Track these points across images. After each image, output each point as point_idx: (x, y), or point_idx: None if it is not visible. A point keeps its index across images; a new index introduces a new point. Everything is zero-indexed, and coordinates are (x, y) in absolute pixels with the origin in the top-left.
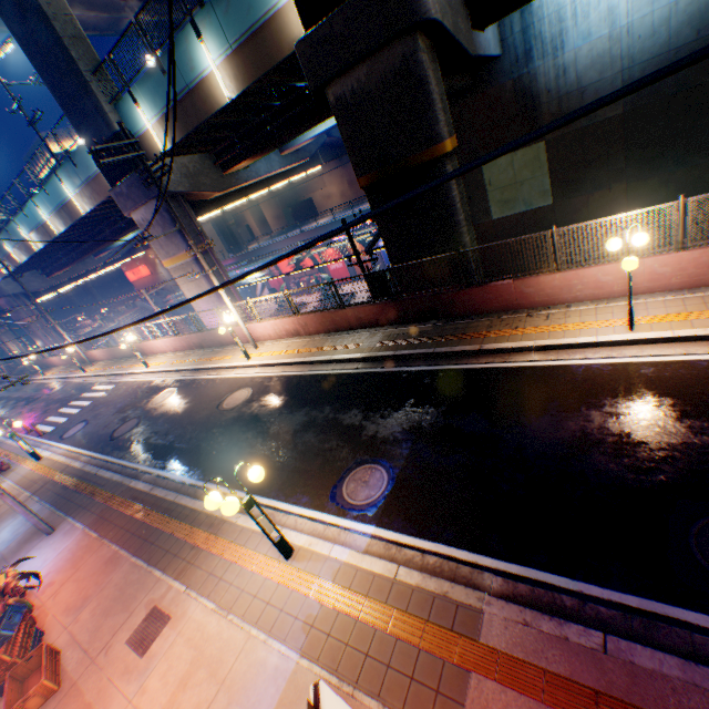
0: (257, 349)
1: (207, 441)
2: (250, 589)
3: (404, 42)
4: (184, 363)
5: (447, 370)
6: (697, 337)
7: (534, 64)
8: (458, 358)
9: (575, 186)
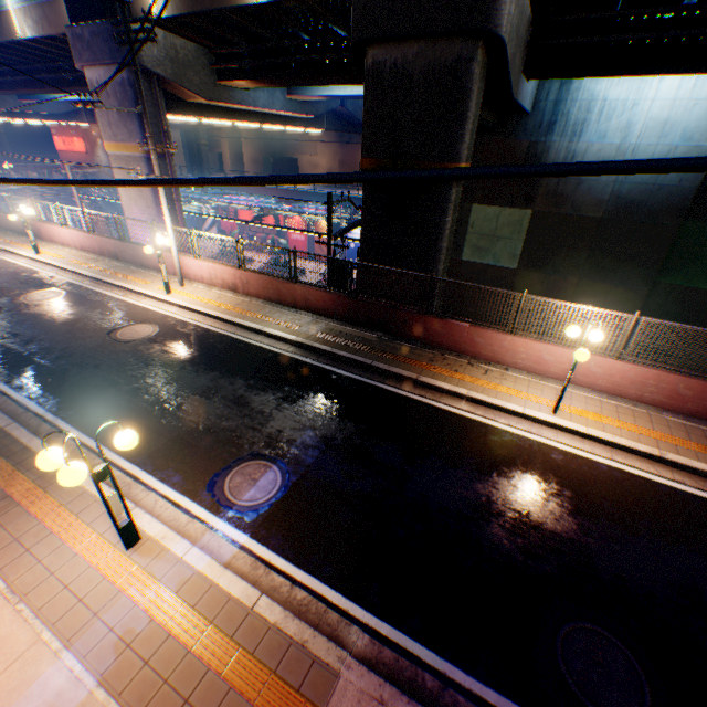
0: (183, 287)
1: (80, 368)
2: (64, 576)
3: (466, 44)
4: (87, 268)
5: (378, 387)
6: (605, 441)
7: (552, 138)
8: (392, 379)
9: (540, 262)
